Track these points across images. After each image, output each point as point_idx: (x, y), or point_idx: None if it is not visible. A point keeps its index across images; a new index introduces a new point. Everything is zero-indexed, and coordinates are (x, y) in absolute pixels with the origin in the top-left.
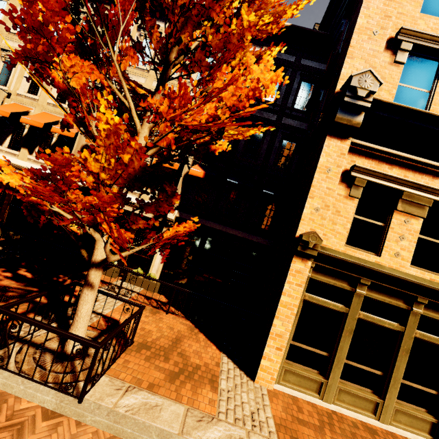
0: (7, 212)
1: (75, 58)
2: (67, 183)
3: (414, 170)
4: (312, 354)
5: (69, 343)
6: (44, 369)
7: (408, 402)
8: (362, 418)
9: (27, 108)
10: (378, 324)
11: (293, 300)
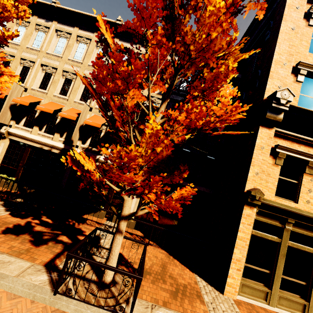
0: (21, 172)
1: (136, 91)
2: (129, 169)
3: None
4: (258, 272)
5: (106, 275)
6: (95, 296)
7: None
8: None
9: (39, 99)
10: (300, 249)
11: (246, 235)
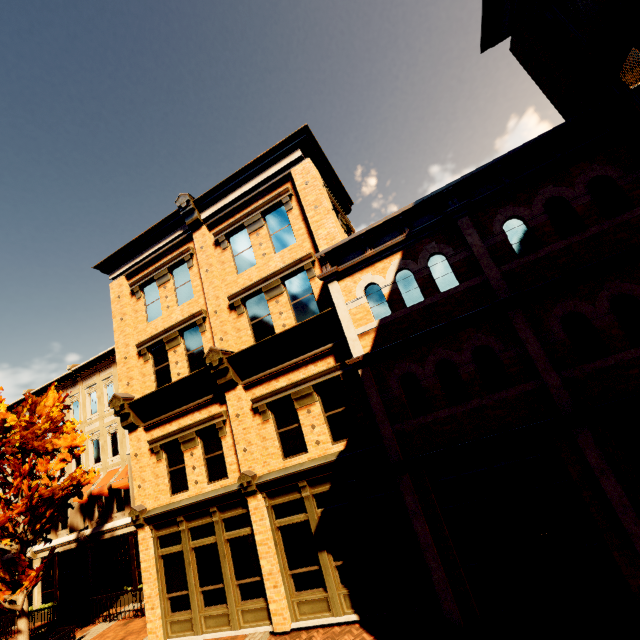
0: (58, 590)
1: None
2: None
3: (182, 416)
4: (184, 597)
5: None
6: None
7: (251, 598)
8: (219, 635)
9: None
10: (204, 544)
11: (148, 562)
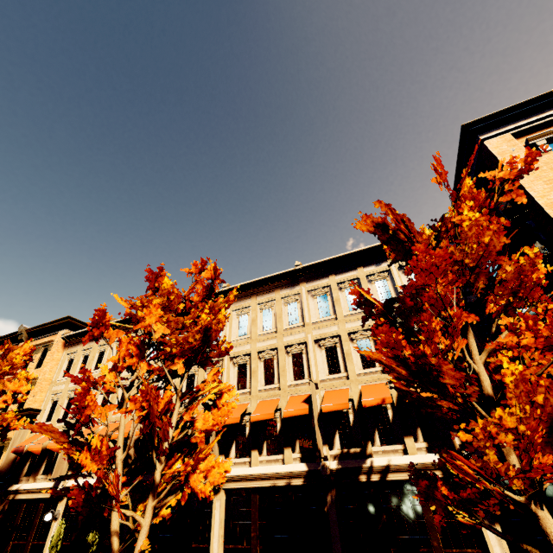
0: (258, 550)
1: (458, 339)
2: (534, 448)
3: None
4: None
5: None
6: None
7: None
8: None
9: (244, 405)
10: None
11: None
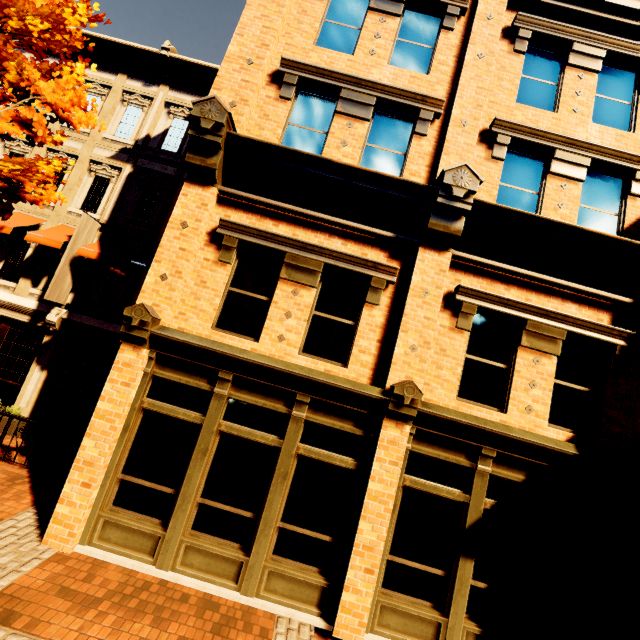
0: None
1: None
2: None
3: (306, 227)
4: (154, 494)
5: None
6: None
7: (294, 559)
8: (211, 590)
9: None
10: (248, 438)
11: (116, 406)
